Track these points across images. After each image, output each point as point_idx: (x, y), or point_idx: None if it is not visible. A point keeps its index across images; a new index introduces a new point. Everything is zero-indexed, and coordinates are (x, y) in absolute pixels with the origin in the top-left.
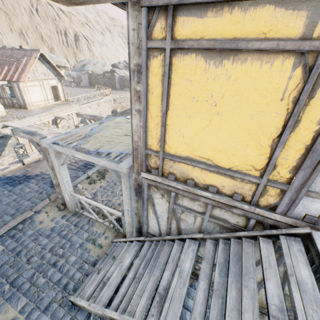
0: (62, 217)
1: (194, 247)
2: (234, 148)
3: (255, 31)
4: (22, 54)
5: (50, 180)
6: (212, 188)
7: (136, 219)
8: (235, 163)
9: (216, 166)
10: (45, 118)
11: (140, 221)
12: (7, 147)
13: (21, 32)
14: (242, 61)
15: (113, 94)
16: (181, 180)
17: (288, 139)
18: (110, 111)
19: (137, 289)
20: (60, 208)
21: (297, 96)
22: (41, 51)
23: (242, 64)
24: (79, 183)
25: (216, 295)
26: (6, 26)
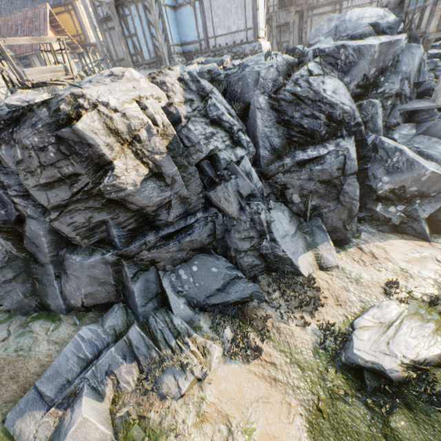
0: None
1: None
2: None
3: None
4: None
5: None
6: None
7: None
8: None
9: None
10: None
11: None
12: None
13: None
14: None
15: None
16: None
17: None
18: None
19: None
20: None
21: None
22: None
23: None
24: None
25: None
26: None
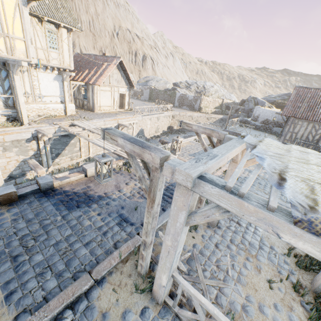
0: (141, 312)
1: None
2: None
3: None
4: (104, 60)
5: (117, 210)
6: None
7: None
8: None
9: None
10: (109, 123)
11: None
12: (68, 147)
13: (101, 50)
14: None
15: (173, 110)
16: None
17: None
18: (166, 127)
19: None
20: (137, 287)
21: None
22: (122, 58)
23: None
24: (159, 229)
25: None
26: (91, 45)
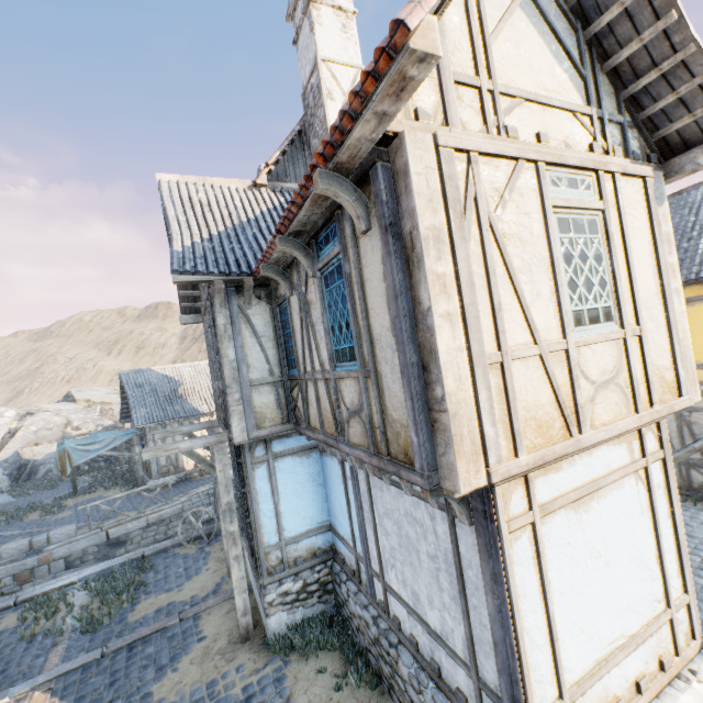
0: None
1: None
2: None
3: (693, 294)
4: None
5: None
6: None
7: None
8: None
9: None
10: None
11: None
12: None
13: None
14: (692, 305)
15: None
16: None
17: None
18: None
19: None
20: None
21: None
22: None
23: (693, 306)
24: None
25: None
26: None
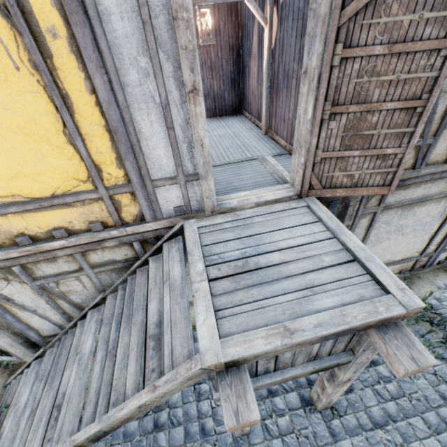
0: None
1: (97, 315)
2: (30, 163)
3: None
4: None
5: None
6: (57, 231)
7: (7, 333)
8: (53, 185)
9: (34, 200)
10: None
11: (16, 332)
12: None
13: None
14: None
15: None
16: (9, 243)
17: (79, 125)
18: None
19: (33, 424)
20: None
21: (32, 57)
22: None
23: None
24: None
25: (111, 356)
26: None
